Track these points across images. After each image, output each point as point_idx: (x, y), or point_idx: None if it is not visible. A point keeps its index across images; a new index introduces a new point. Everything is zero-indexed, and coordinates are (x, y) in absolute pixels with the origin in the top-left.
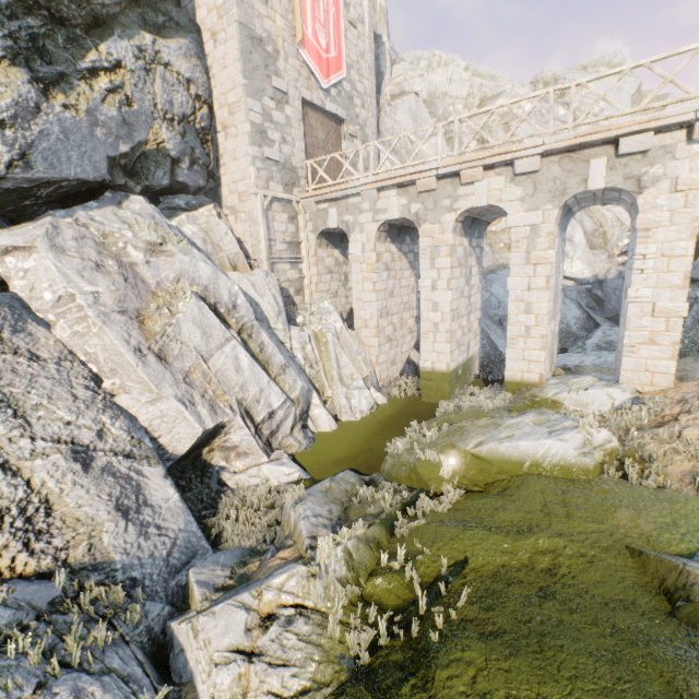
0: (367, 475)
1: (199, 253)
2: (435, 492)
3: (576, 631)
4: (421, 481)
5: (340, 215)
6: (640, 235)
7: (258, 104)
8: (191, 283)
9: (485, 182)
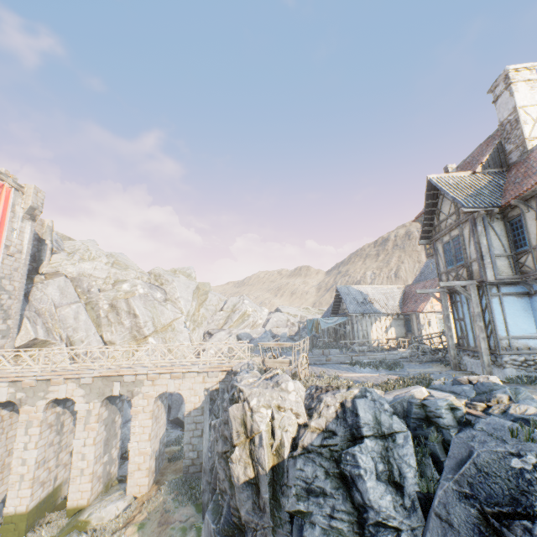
0: None
1: None
2: None
3: None
4: None
5: None
6: (134, 416)
7: None
8: None
9: (66, 385)
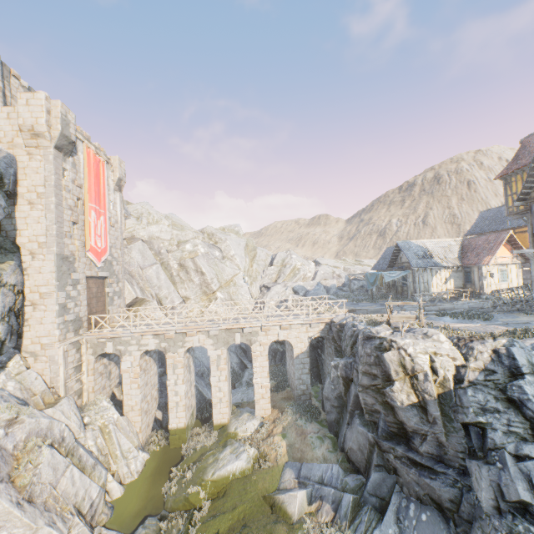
0: (158, 514)
1: (38, 411)
2: (199, 506)
3: (252, 533)
4: (191, 504)
5: (115, 346)
6: (254, 359)
7: (64, 292)
8: (36, 435)
9: (198, 337)
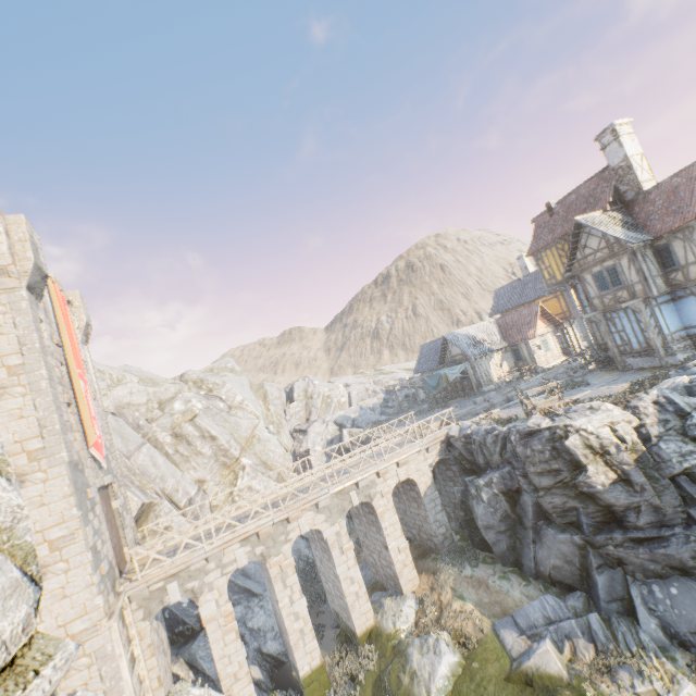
0: None
1: None
2: None
3: None
4: None
5: (182, 585)
6: (380, 519)
7: (91, 525)
8: None
9: (304, 517)
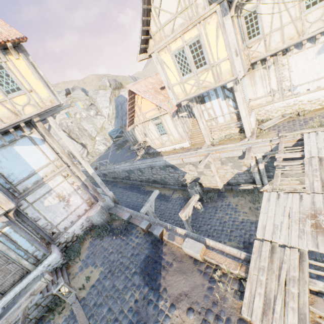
0: None
1: None
2: None
3: None
4: None
5: None
6: None
7: None
8: None
9: None
